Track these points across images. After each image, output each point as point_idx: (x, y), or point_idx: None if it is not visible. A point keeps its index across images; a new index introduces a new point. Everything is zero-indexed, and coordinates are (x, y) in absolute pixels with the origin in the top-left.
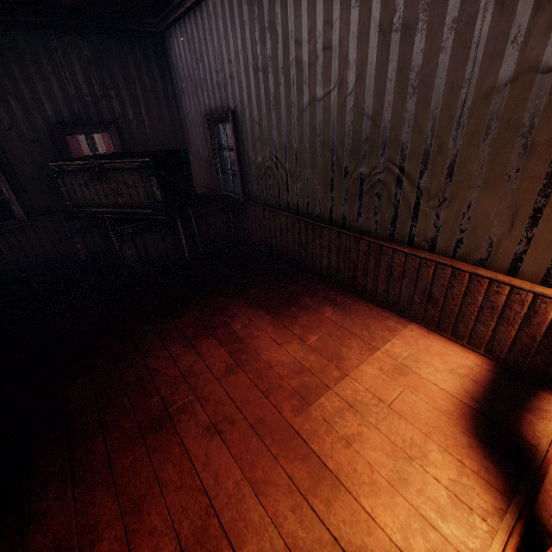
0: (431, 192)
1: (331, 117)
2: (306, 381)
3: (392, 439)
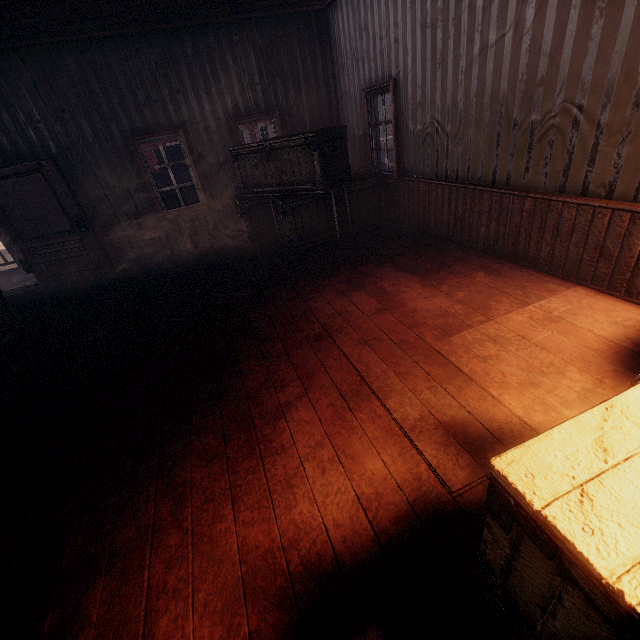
0: (613, 128)
1: (503, 64)
2: (449, 321)
3: (530, 361)
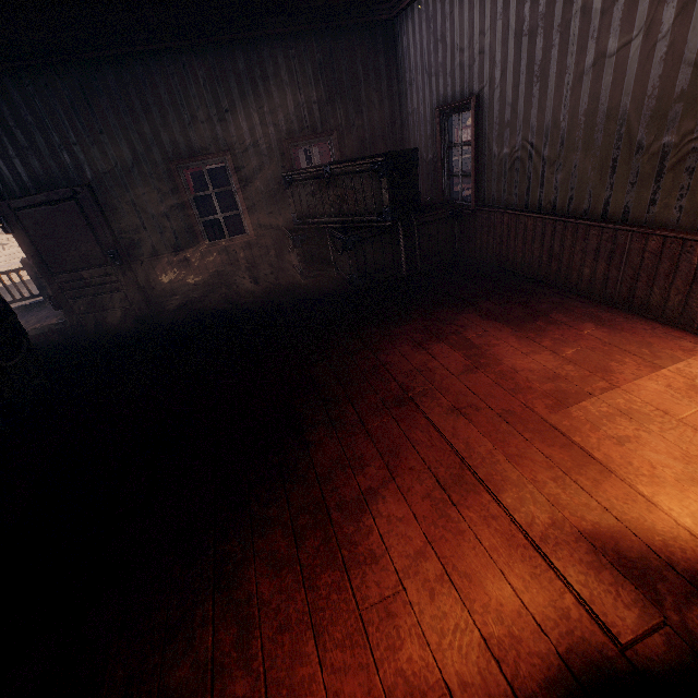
0: None
1: (626, 76)
2: (562, 387)
3: (683, 446)
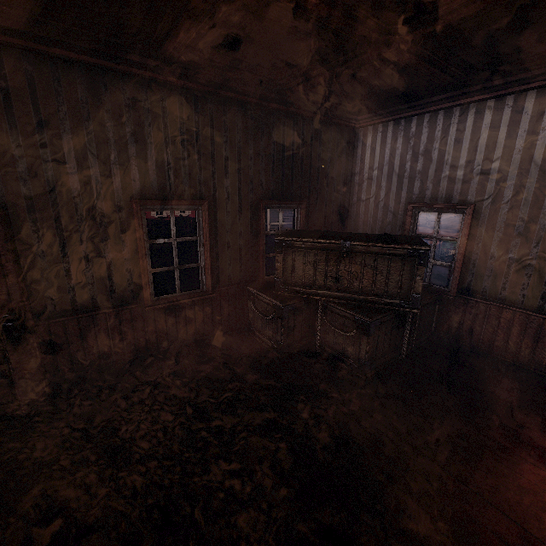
0: None
1: None
2: None
3: None
